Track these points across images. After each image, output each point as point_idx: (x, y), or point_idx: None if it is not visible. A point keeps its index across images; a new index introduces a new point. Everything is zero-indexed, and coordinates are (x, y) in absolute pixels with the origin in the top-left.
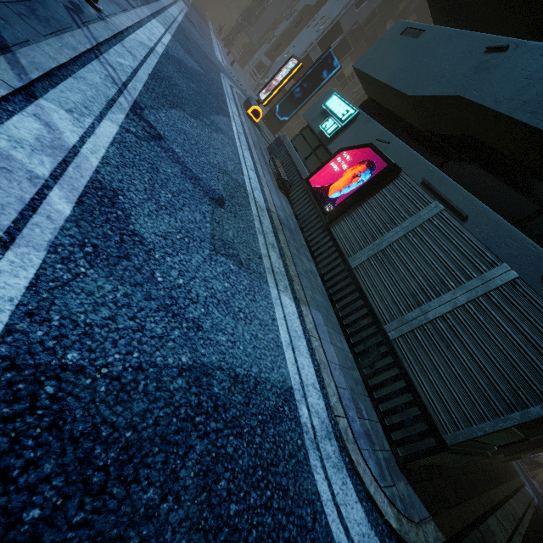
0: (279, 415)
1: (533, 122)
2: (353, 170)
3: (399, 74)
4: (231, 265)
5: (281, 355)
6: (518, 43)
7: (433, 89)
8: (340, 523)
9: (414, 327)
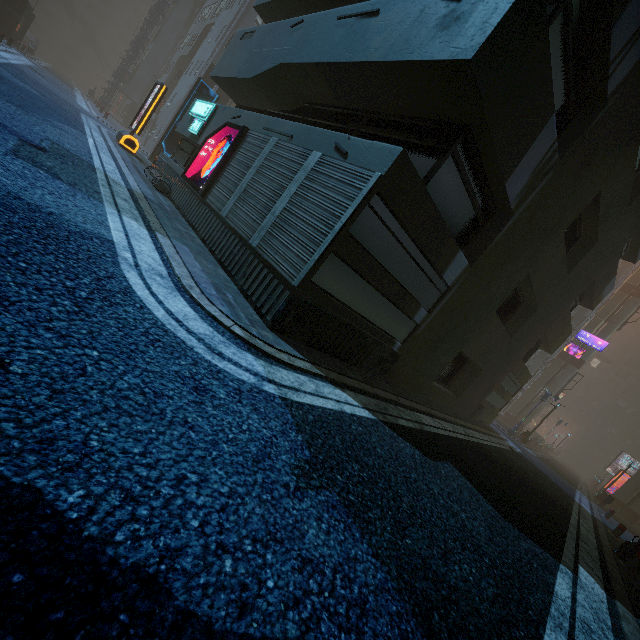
0: (82, 236)
1: (320, 60)
2: (218, 149)
3: (242, 67)
4: (40, 171)
5: (103, 227)
6: (308, 17)
7: (264, 67)
8: (152, 297)
9: (268, 228)
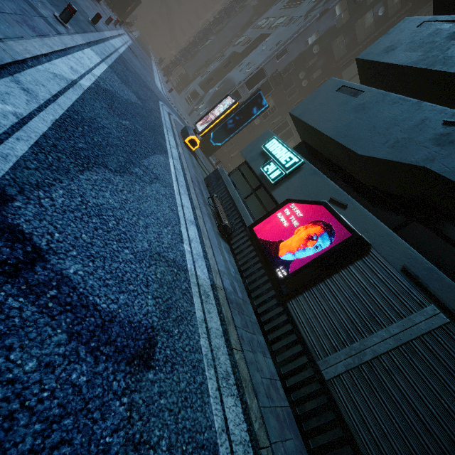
0: None
1: None
2: (306, 229)
3: (343, 129)
4: None
5: None
6: None
7: (388, 153)
8: None
9: None
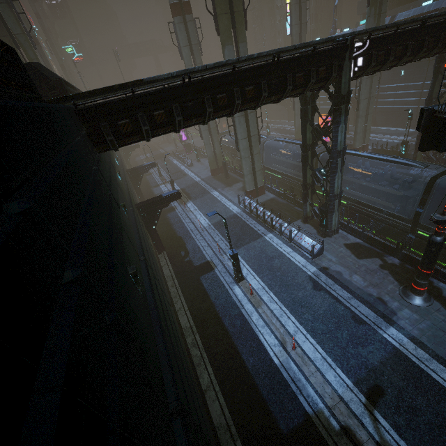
0: None
1: None
2: None
3: None
4: None
5: None
6: None
7: None
8: None
9: None
